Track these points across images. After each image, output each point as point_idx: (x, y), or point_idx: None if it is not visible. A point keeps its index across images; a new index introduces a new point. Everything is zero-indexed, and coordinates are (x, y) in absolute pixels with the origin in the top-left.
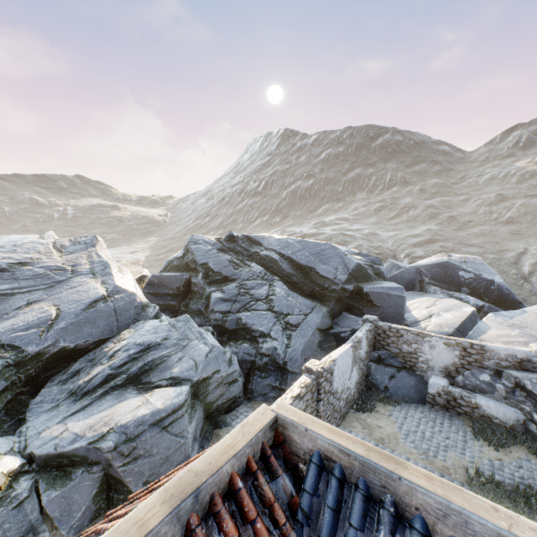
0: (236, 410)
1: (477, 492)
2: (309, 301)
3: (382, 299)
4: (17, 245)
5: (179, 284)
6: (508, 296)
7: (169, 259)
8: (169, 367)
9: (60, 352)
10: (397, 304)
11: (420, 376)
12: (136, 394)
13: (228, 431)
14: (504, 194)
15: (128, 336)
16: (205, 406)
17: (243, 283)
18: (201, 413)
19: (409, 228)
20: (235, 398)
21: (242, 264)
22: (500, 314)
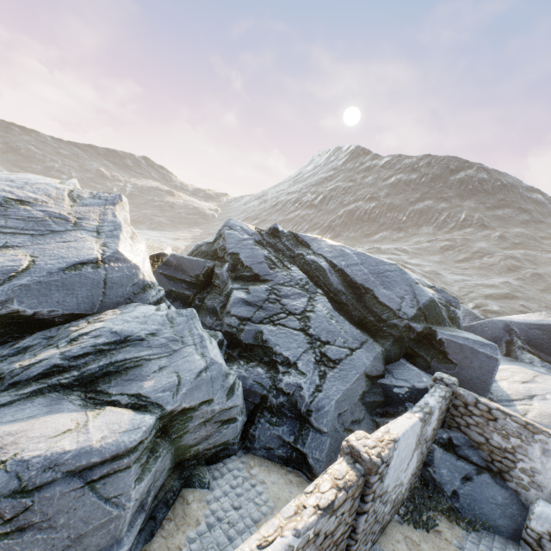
0: (223, 462)
1: None
2: (358, 332)
3: (462, 354)
4: (29, 183)
5: (199, 271)
6: None
7: (198, 243)
8: (142, 377)
9: (12, 317)
10: (484, 366)
11: (514, 491)
12: (78, 407)
13: (202, 498)
14: None
15: (109, 318)
16: (178, 450)
17: (276, 287)
18: (167, 461)
19: (481, 276)
20: (226, 445)
21: (280, 264)
22: None
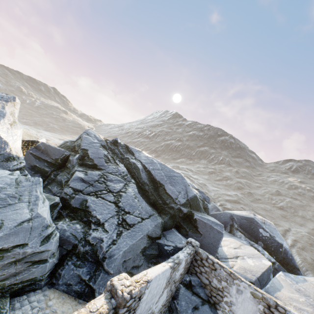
0: (27, 295)
1: None
2: (150, 208)
3: (205, 228)
4: None
5: (59, 156)
6: (291, 261)
7: (66, 140)
8: None
9: None
10: (215, 237)
11: None
12: None
13: None
14: (280, 191)
15: None
16: None
17: (106, 174)
18: None
19: (225, 189)
20: (33, 281)
21: (112, 161)
22: (288, 275)
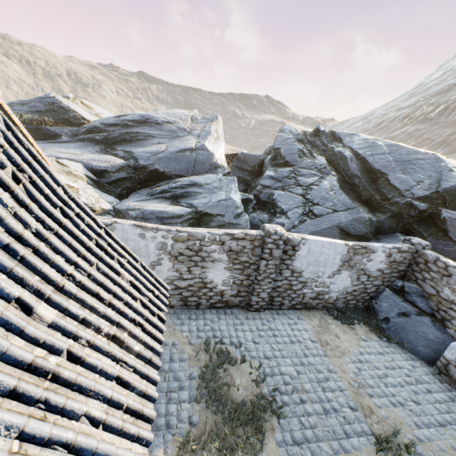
0: None
1: (377, 449)
2: (350, 201)
3: None
4: (174, 114)
5: (255, 163)
6: None
7: (265, 148)
8: (195, 199)
9: (156, 172)
10: None
11: (451, 336)
12: (168, 204)
13: None
14: None
15: (192, 177)
16: None
17: (298, 169)
18: None
19: None
20: None
21: (308, 155)
22: None
